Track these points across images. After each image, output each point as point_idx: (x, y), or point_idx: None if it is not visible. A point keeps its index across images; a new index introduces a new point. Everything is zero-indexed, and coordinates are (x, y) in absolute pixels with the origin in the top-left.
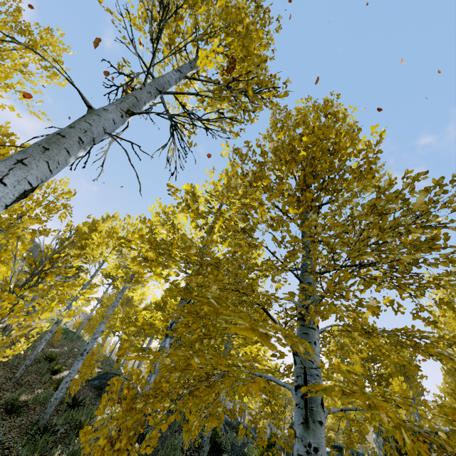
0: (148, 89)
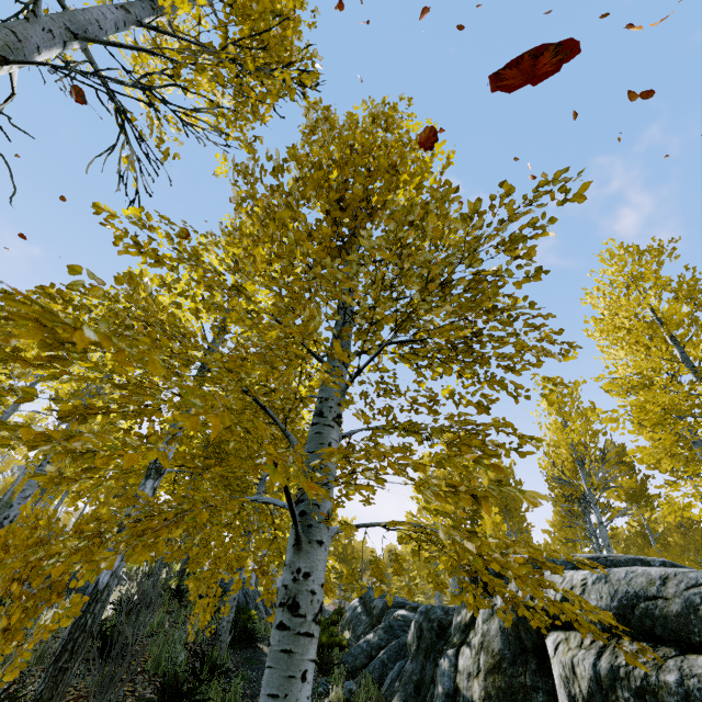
0: (45, 23)
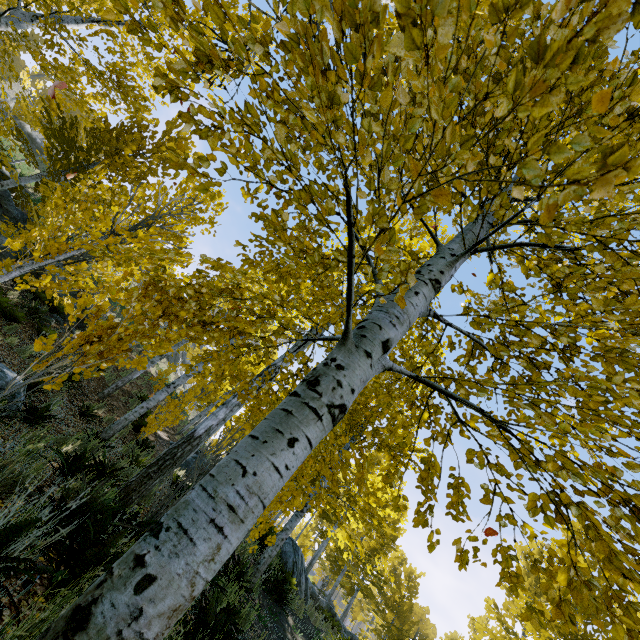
0: None
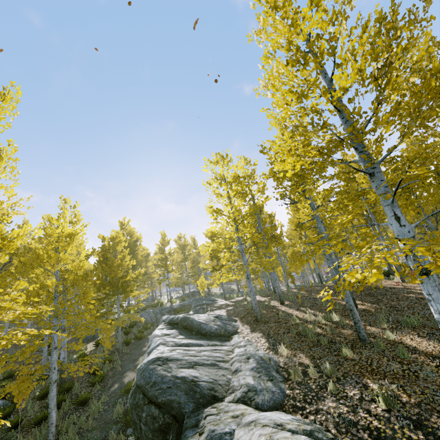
0: None
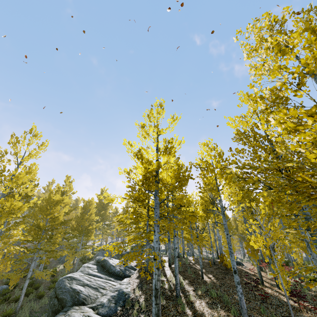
0: None
